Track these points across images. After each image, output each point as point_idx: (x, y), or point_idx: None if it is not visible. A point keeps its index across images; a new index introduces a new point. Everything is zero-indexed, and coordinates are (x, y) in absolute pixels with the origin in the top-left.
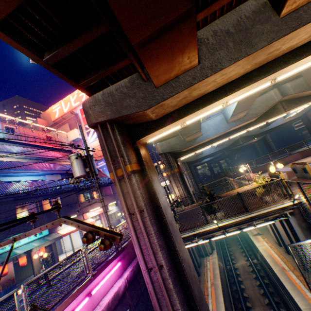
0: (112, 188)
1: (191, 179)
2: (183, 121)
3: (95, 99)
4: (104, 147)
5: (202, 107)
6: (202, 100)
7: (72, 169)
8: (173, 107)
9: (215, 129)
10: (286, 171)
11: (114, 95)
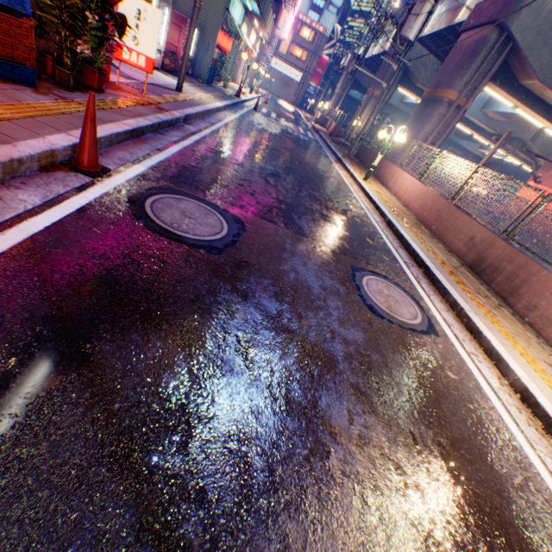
0: (277, 13)
1: (335, 108)
2: (520, 108)
3: (541, 6)
4: (477, 62)
5: (541, 117)
6: (548, 112)
7: (412, 21)
8: (539, 94)
9: None
10: None
11: (551, 29)
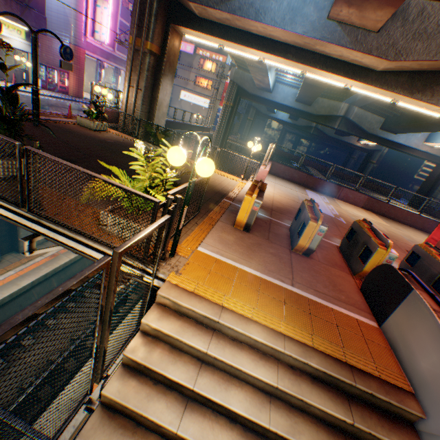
0: None
1: (224, 119)
2: None
3: None
4: None
5: None
6: None
7: None
8: None
9: (292, 12)
10: None
11: None
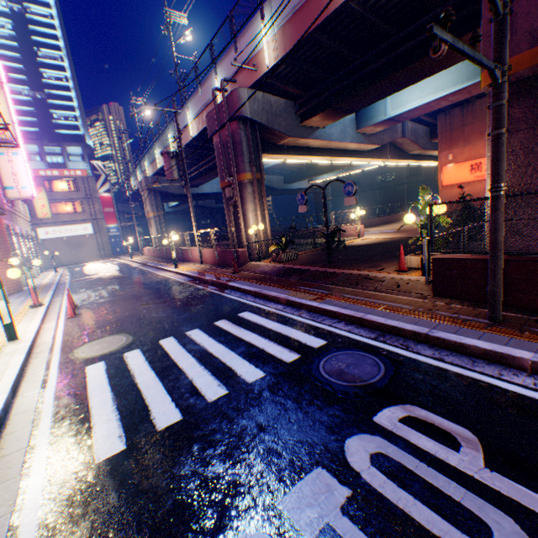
0: None
1: (162, 230)
2: None
3: None
4: None
5: None
6: None
7: None
8: None
9: (342, 132)
10: (389, 232)
11: None
